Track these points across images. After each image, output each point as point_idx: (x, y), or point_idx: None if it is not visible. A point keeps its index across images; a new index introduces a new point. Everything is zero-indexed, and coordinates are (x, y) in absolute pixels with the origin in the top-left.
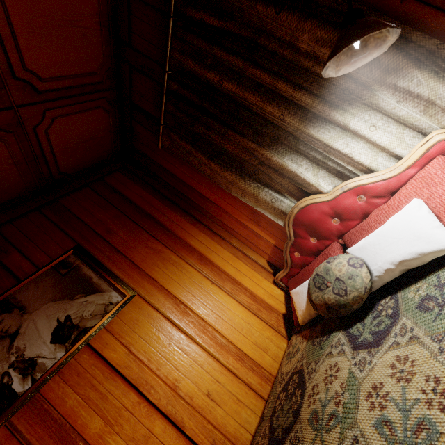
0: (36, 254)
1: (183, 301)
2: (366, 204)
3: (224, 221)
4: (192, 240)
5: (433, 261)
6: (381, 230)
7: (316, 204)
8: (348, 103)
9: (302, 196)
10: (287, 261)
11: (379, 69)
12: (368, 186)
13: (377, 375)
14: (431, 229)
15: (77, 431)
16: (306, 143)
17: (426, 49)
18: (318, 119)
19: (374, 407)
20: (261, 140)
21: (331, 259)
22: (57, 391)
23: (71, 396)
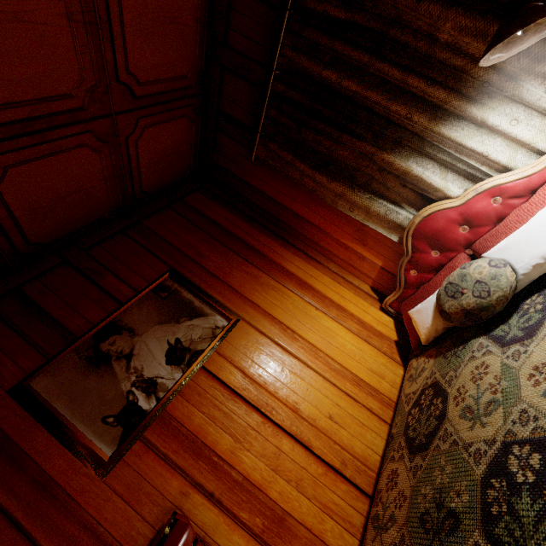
0: (132, 278)
1: (290, 326)
2: (502, 207)
3: (320, 243)
4: (288, 264)
5: None
6: (527, 226)
7: (442, 211)
8: (487, 97)
9: (423, 205)
10: (401, 281)
11: (528, 57)
12: (505, 186)
13: (536, 358)
14: None
15: (209, 447)
16: (433, 144)
17: None
18: (450, 116)
19: (539, 382)
20: (381, 143)
21: (466, 265)
22: (182, 409)
23: (196, 415)
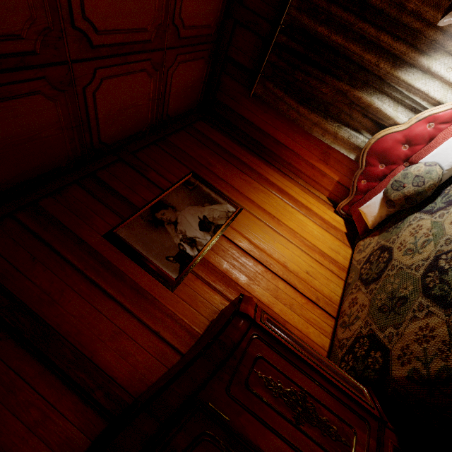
0: (167, 175)
1: (276, 216)
2: (434, 130)
3: (293, 164)
4: (270, 177)
5: None
6: None
7: (391, 134)
8: (433, 51)
9: (377, 131)
10: (353, 188)
11: None
12: (438, 115)
13: None
14: None
15: (234, 281)
16: (390, 86)
17: None
18: (406, 65)
19: None
20: (354, 83)
21: (407, 168)
22: (214, 258)
23: (223, 262)
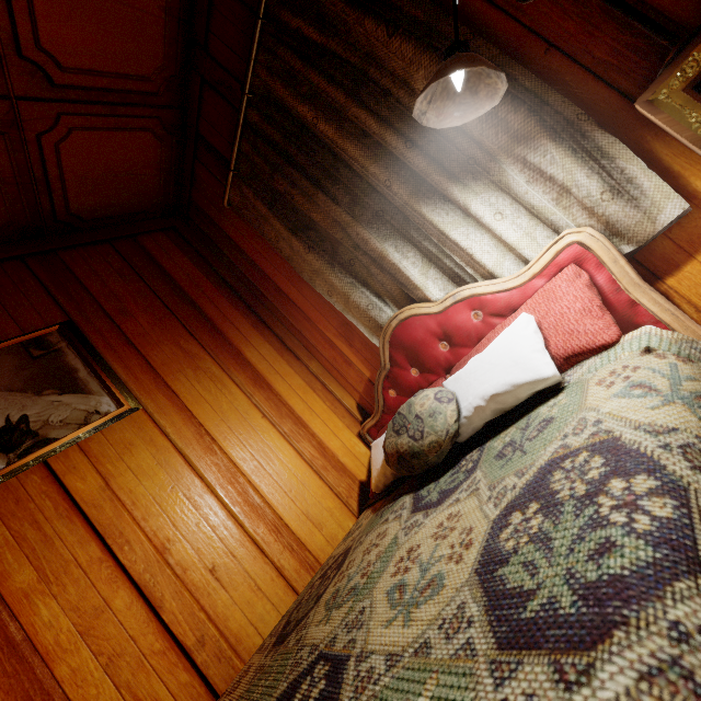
0: (0, 321)
1: (212, 432)
2: (483, 325)
3: (304, 333)
4: (250, 350)
5: (532, 399)
6: (480, 353)
7: (420, 317)
8: (471, 177)
9: (407, 305)
10: (378, 401)
11: (507, 133)
12: (486, 298)
13: (419, 537)
14: (531, 352)
15: None
16: (419, 227)
17: (564, 117)
18: (436, 194)
19: (398, 572)
20: (359, 212)
21: (420, 391)
22: None
23: None
